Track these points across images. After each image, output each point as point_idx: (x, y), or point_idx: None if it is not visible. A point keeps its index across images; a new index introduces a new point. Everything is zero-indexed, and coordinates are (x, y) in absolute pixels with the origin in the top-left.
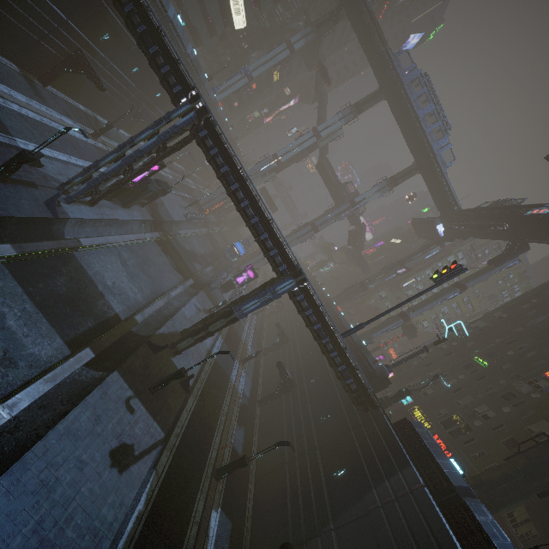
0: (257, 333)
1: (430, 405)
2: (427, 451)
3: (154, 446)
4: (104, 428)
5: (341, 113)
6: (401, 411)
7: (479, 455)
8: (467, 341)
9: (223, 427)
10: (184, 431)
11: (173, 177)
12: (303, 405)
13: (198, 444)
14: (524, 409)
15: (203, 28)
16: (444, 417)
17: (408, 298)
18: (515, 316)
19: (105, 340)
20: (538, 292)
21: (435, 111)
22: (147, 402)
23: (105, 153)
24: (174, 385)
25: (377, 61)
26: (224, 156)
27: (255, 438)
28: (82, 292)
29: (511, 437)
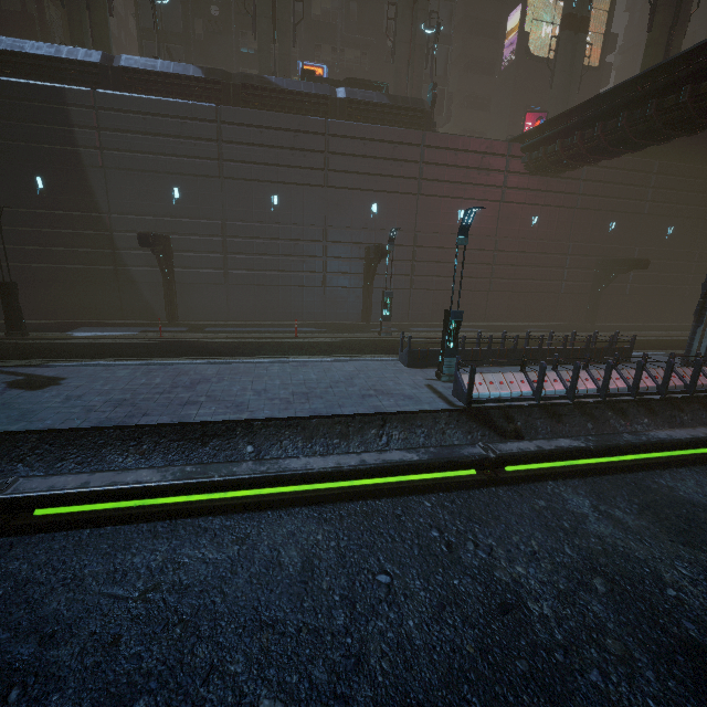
0: None
1: None
2: (46, 60)
3: None
4: None
5: None
6: None
7: None
8: None
9: None
10: None
11: None
12: None
13: None
14: None
15: None
16: None
17: None
18: None
19: None
20: None
21: None
22: None
23: None
24: None
25: None
26: None
27: None
28: None
29: None
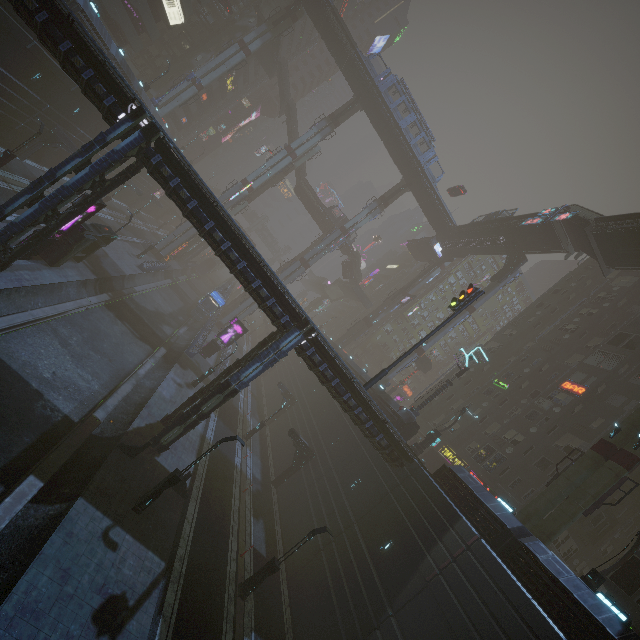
0: (256, 398)
1: (459, 441)
2: (474, 497)
3: (154, 584)
4: (77, 585)
5: (316, 127)
6: (430, 454)
7: (515, 483)
8: (484, 365)
9: (238, 528)
10: (190, 549)
11: (114, 219)
12: (327, 474)
13: (211, 561)
14: (549, 426)
15: (127, 22)
16: (476, 451)
17: (430, 333)
18: (524, 331)
19: (55, 458)
20: (540, 303)
21: (417, 122)
22: (133, 528)
23: (9, 194)
24: (166, 493)
25: (349, 66)
26: (189, 187)
27: (277, 529)
28: (7, 397)
29: (542, 458)
